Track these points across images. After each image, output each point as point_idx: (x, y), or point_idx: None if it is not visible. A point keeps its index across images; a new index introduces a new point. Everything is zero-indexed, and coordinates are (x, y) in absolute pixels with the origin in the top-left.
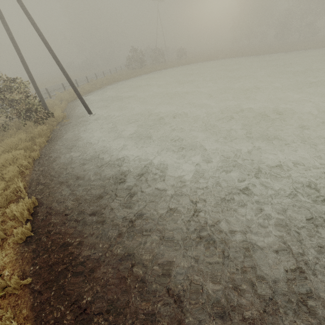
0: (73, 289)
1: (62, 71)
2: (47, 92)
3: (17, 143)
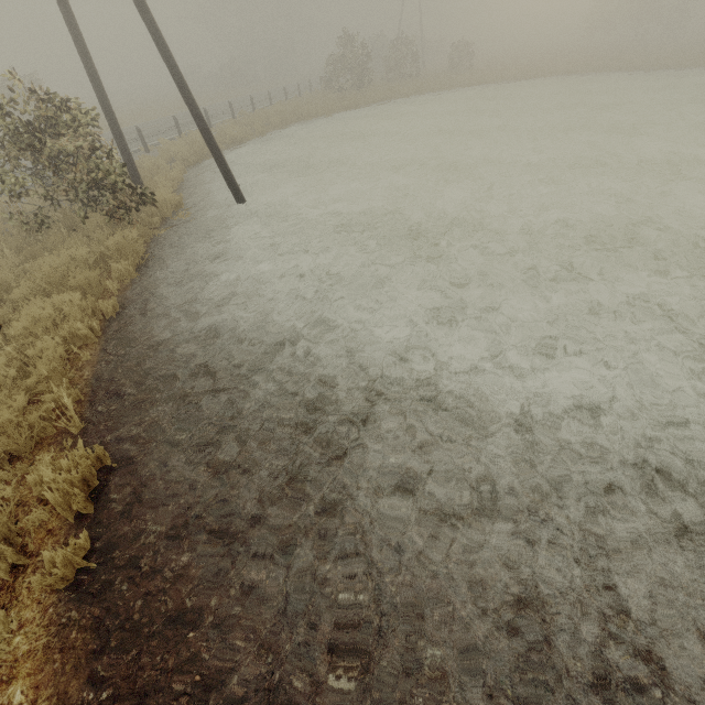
0: None
1: (179, 86)
2: (141, 136)
3: (64, 273)
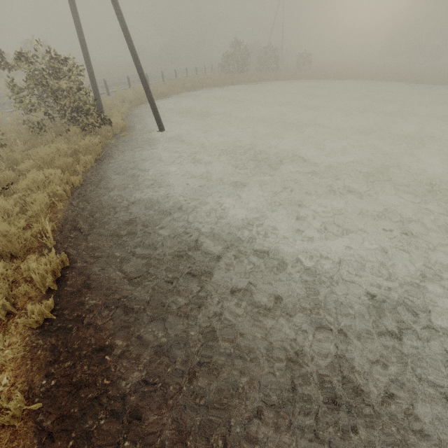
0: (105, 446)
1: (134, 59)
2: (106, 85)
3: (52, 157)
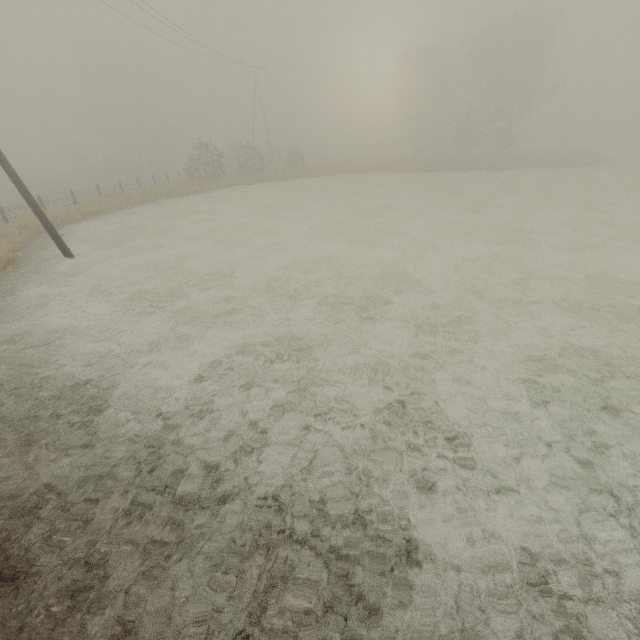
0: None
1: (10, 176)
2: (0, 210)
3: None
